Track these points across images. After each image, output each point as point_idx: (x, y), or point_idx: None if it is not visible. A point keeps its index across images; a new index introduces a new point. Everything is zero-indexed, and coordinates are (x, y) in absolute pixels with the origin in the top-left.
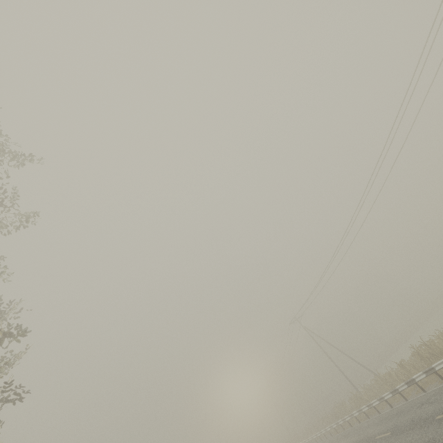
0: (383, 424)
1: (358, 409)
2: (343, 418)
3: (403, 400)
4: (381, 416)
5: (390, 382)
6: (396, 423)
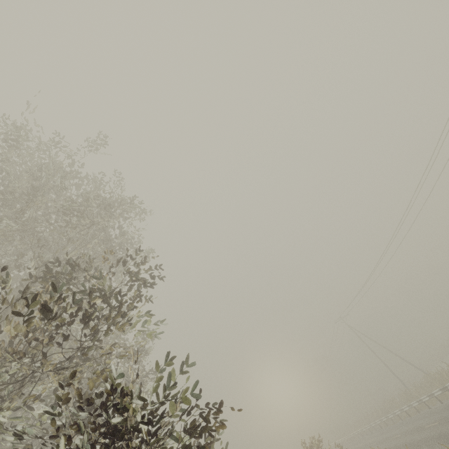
0: (432, 416)
1: (408, 404)
2: (393, 412)
3: None
4: (431, 410)
5: (440, 381)
6: (444, 415)
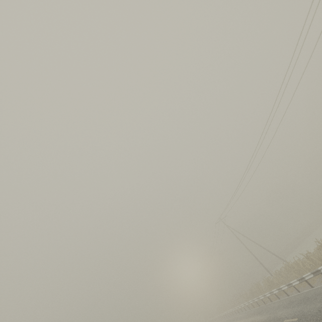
0: (291, 308)
1: (270, 291)
2: (258, 297)
3: (309, 286)
4: (289, 299)
5: (297, 270)
6: (303, 310)
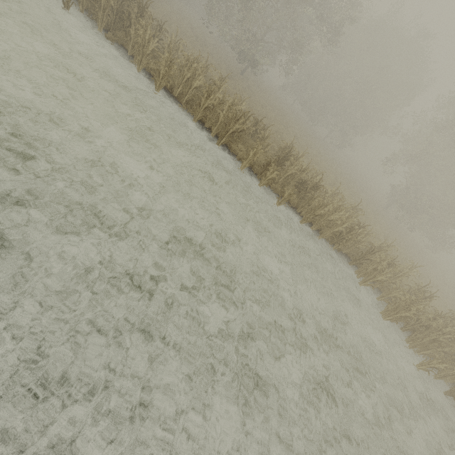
0: None
1: None
2: None
3: None
4: None
5: None
6: None
